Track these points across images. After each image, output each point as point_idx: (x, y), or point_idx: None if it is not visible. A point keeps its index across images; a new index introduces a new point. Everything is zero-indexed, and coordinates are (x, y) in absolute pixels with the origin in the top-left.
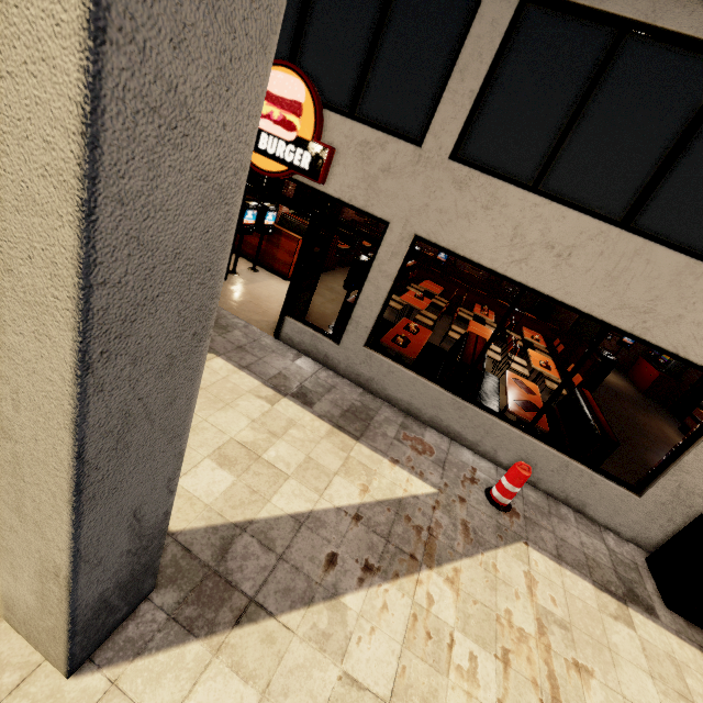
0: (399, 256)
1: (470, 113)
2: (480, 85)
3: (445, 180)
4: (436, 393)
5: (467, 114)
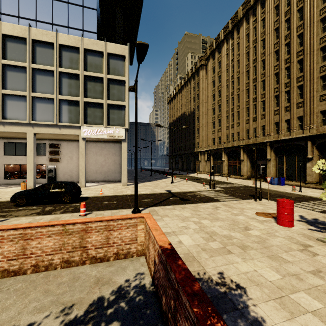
0: (3, 167)
1: (4, 151)
2: (3, 149)
3: (4, 158)
4: (17, 180)
5: (3, 151)
